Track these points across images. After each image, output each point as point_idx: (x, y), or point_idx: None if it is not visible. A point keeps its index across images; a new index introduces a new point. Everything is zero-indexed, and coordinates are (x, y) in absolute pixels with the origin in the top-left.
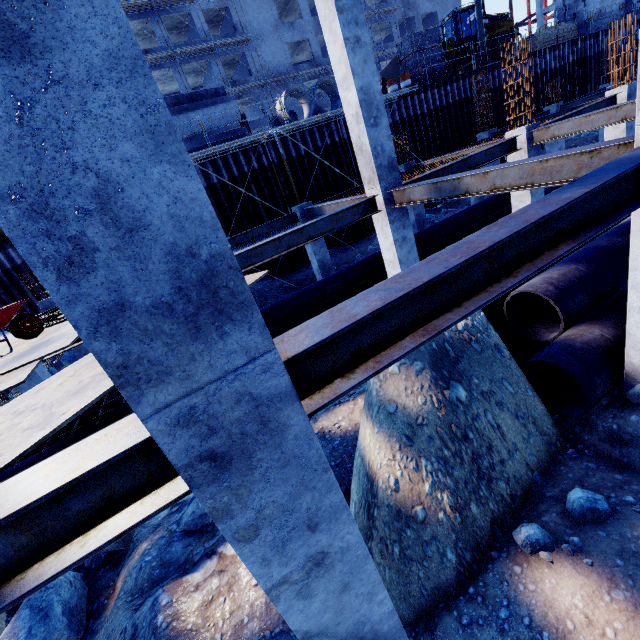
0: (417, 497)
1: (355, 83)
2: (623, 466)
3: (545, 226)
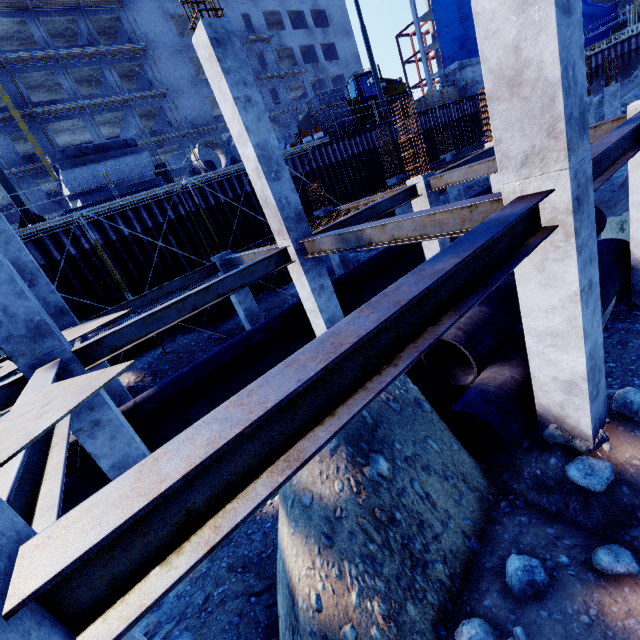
0: (344, 613)
1: (251, 139)
2: (553, 516)
3: (423, 300)
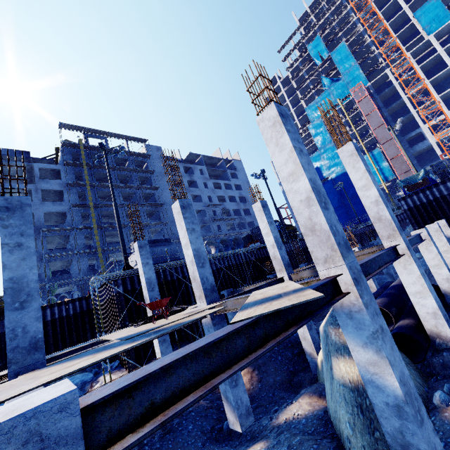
0: None
1: (272, 234)
2: None
3: (380, 259)
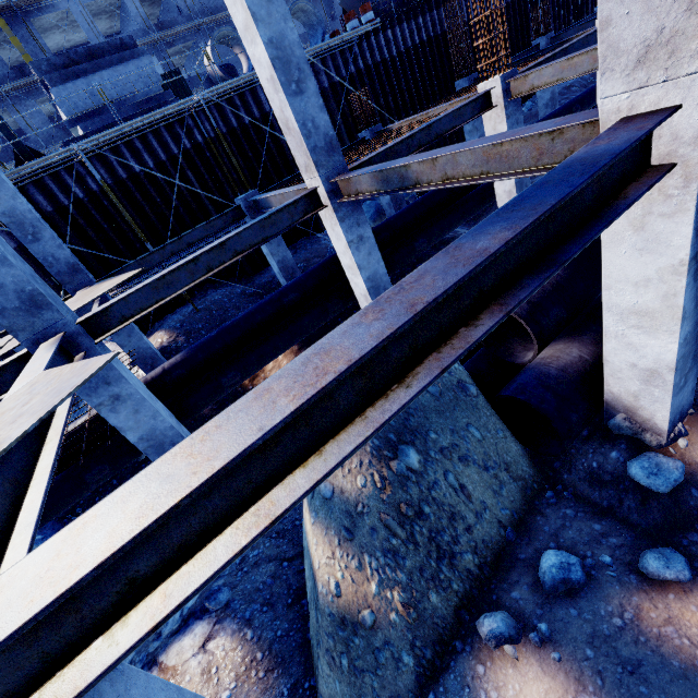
0: (363, 600)
1: (260, 33)
2: (603, 511)
3: (456, 293)
